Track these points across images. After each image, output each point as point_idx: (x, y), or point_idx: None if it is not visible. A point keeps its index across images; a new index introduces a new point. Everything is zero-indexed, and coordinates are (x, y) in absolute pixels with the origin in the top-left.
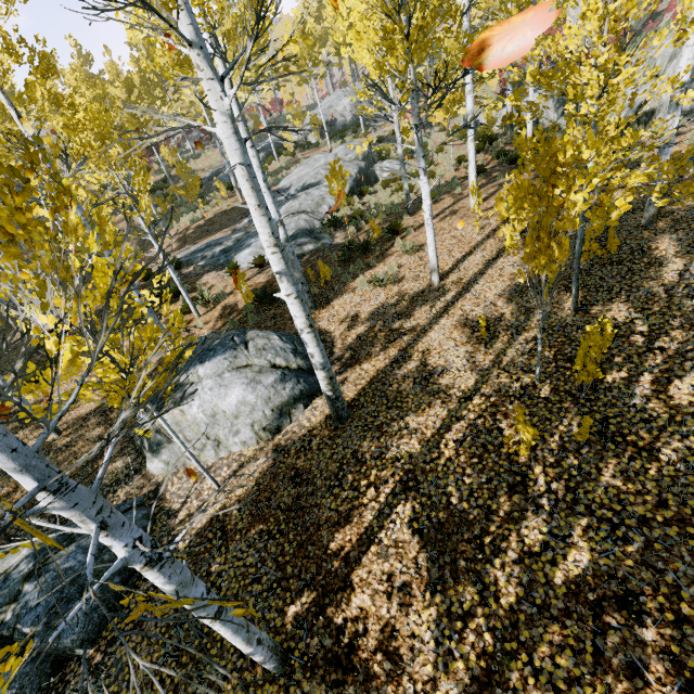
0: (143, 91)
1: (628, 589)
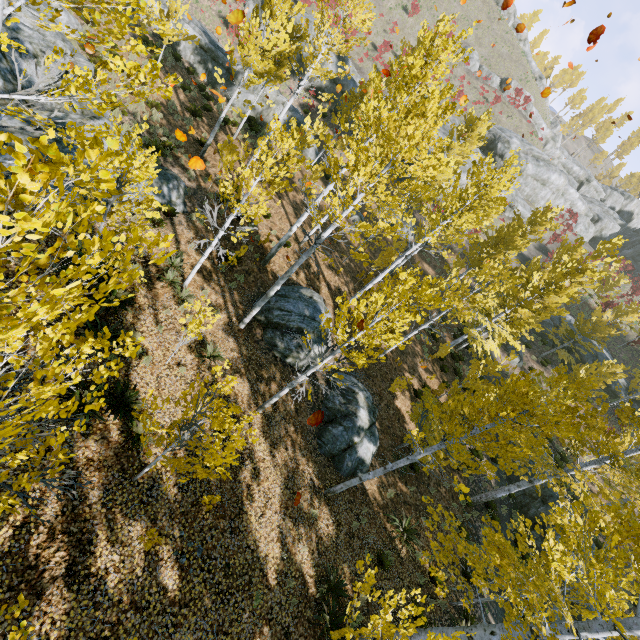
0: None
1: None
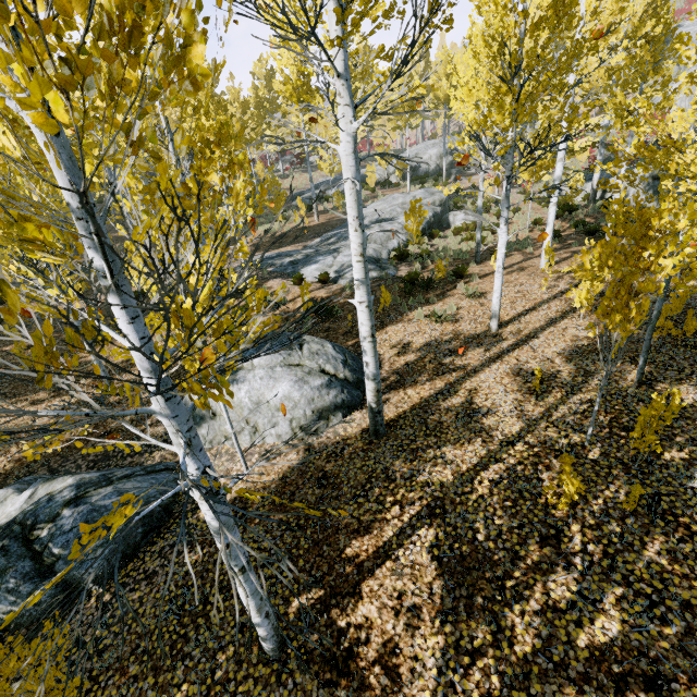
0: (255, 114)
1: (659, 671)
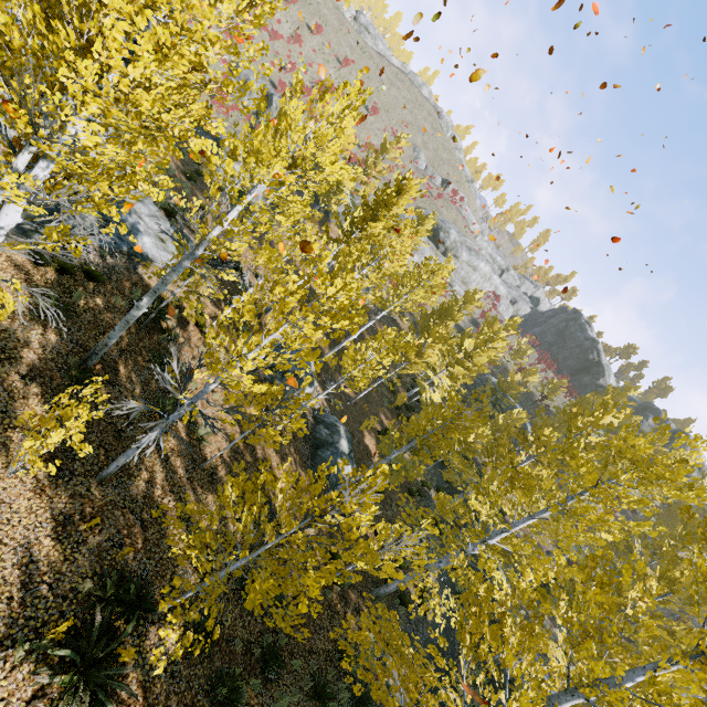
0: None
1: None
